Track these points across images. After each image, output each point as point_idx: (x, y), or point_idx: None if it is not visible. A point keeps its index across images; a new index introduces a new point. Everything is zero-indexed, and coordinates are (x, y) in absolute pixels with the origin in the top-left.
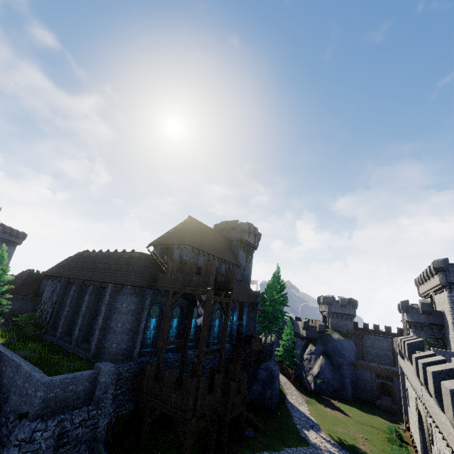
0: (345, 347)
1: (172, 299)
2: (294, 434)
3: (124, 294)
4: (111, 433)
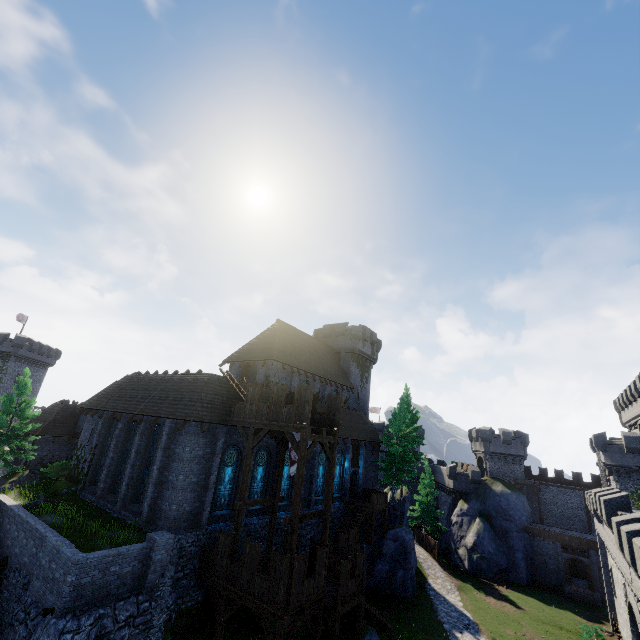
0: (512, 505)
1: (254, 439)
2: (439, 638)
3: (187, 434)
4: (171, 636)
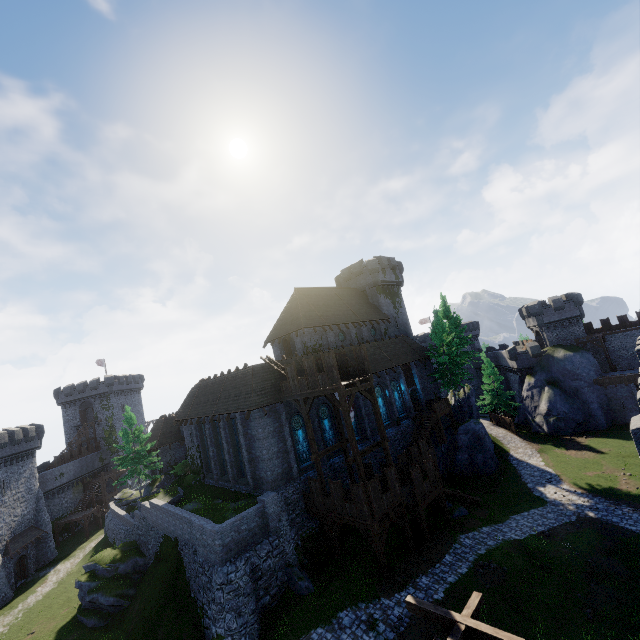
0: (578, 365)
1: (305, 407)
2: (524, 496)
3: (255, 420)
4: (303, 555)
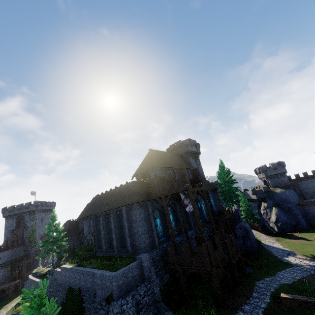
0: (288, 196)
1: (165, 201)
2: (278, 262)
3: (134, 210)
4: (164, 296)
